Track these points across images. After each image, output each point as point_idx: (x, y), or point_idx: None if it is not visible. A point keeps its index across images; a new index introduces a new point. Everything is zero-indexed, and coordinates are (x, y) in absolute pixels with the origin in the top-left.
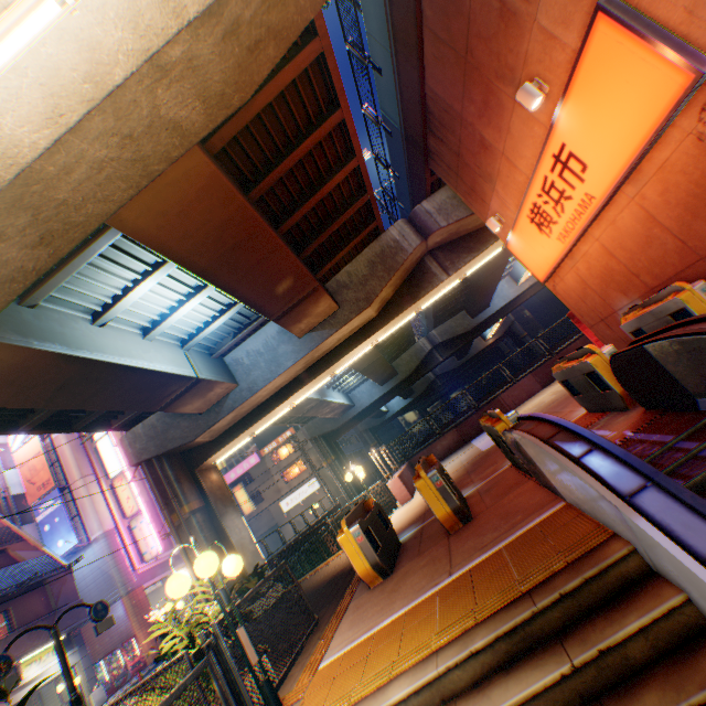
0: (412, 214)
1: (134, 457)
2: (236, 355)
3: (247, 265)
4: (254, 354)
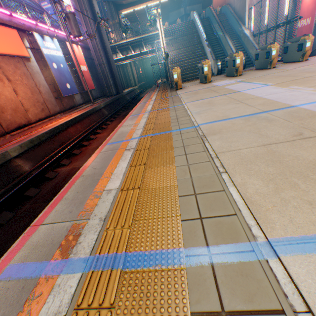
0: None
1: None
2: None
3: None
4: None
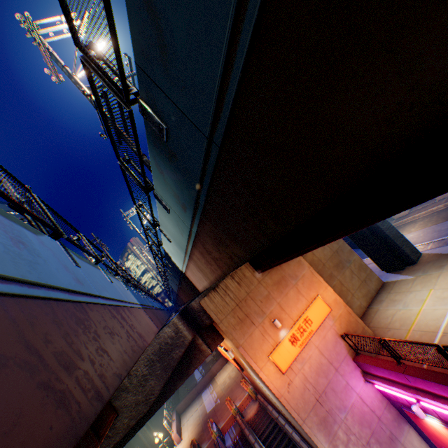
0: (179, 310)
1: None
2: None
3: None
4: None
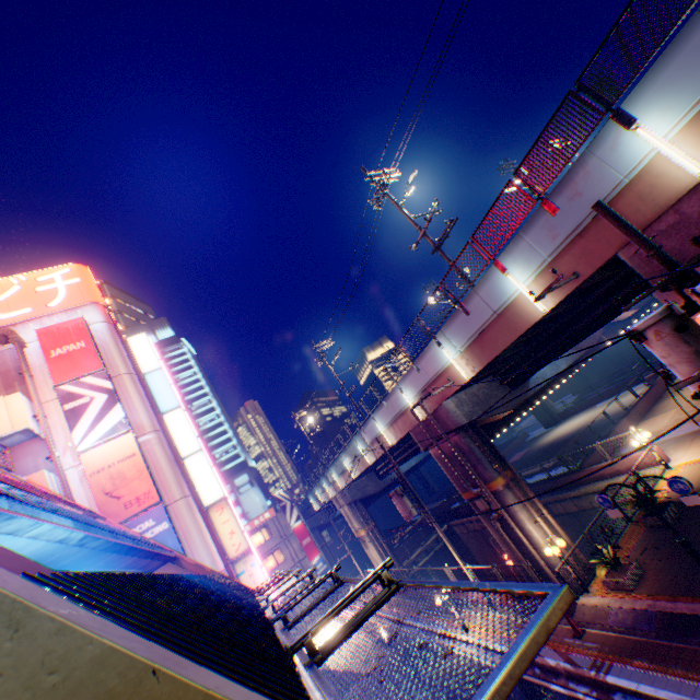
0: None
1: (463, 417)
2: None
3: None
4: None
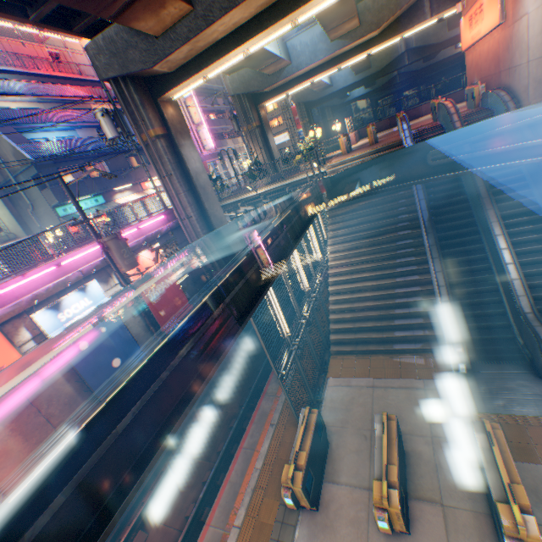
0: None
1: (232, 92)
2: (293, 43)
3: (333, 9)
4: (303, 46)
